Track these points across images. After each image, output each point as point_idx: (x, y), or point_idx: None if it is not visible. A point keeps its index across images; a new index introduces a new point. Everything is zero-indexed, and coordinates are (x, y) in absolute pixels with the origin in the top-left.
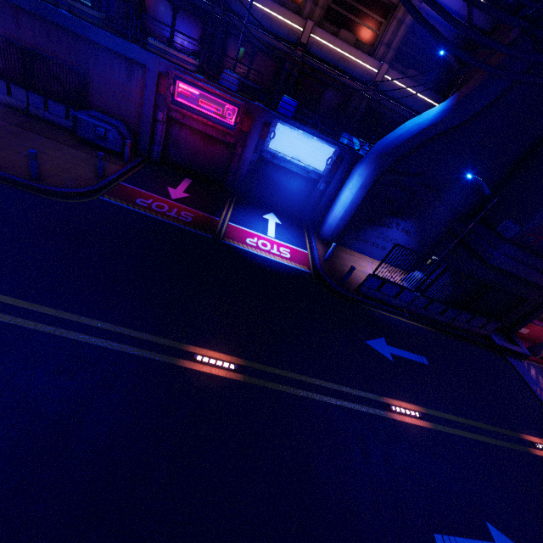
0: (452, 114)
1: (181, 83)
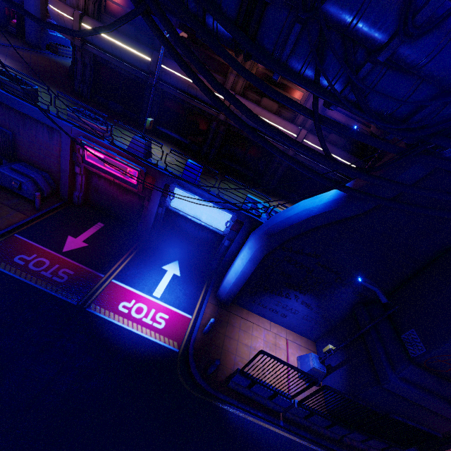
0: (343, 206)
1: (88, 148)
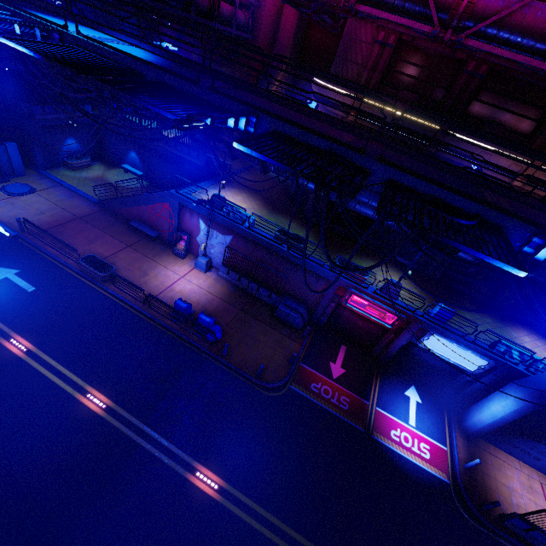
0: None
1: (355, 296)
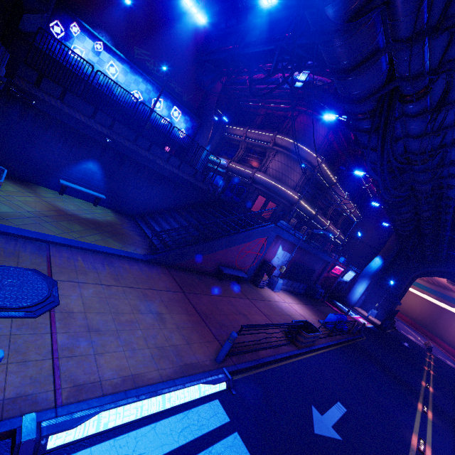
0: (385, 264)
1: (336, 266)
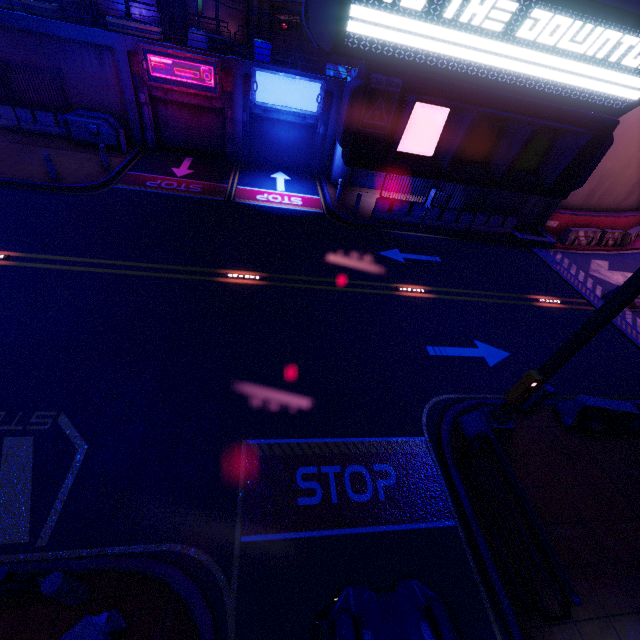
0: None
1: (152, 56)
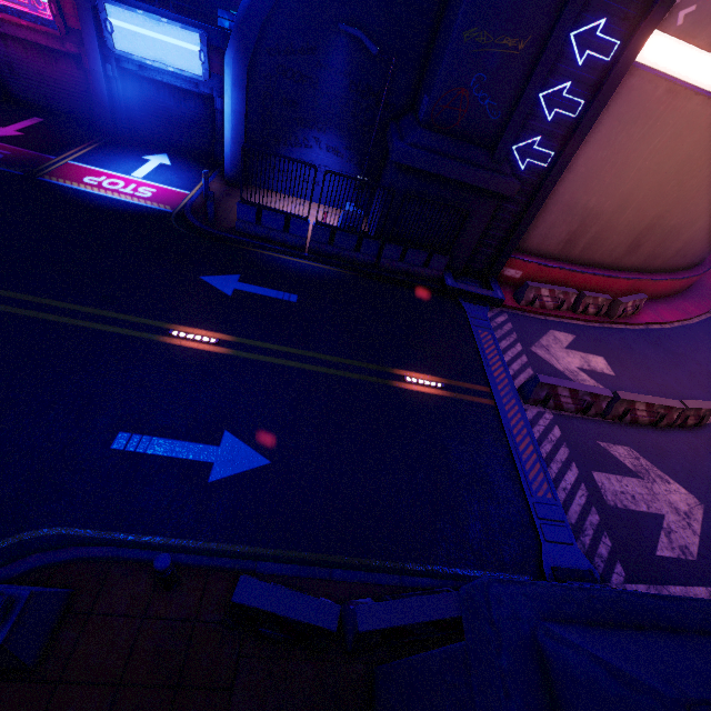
0: None
1: None
